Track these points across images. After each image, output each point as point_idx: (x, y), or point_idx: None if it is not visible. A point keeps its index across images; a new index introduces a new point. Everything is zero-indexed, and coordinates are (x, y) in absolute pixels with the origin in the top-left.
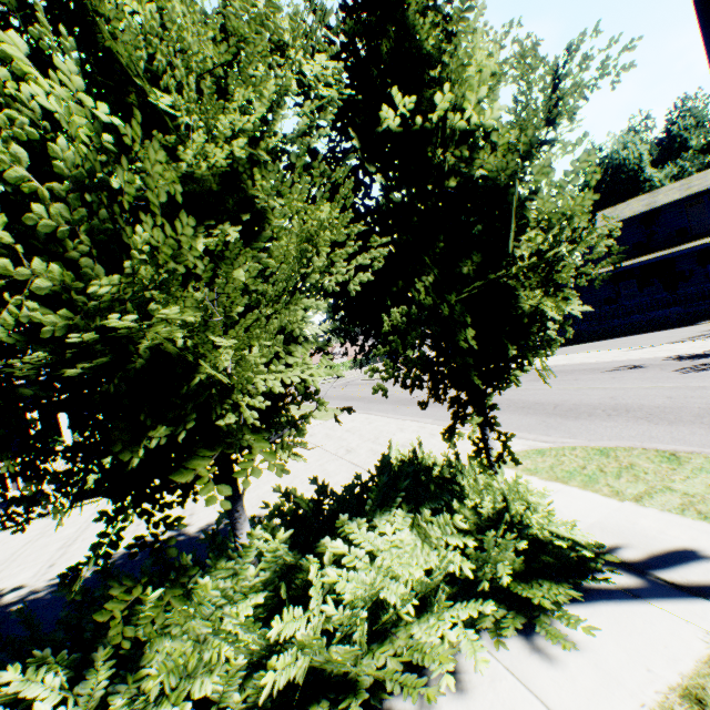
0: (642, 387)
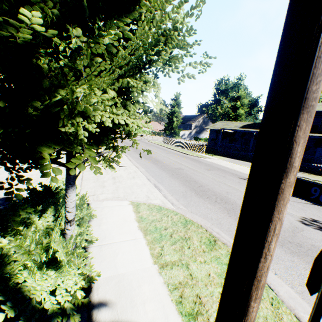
0: None
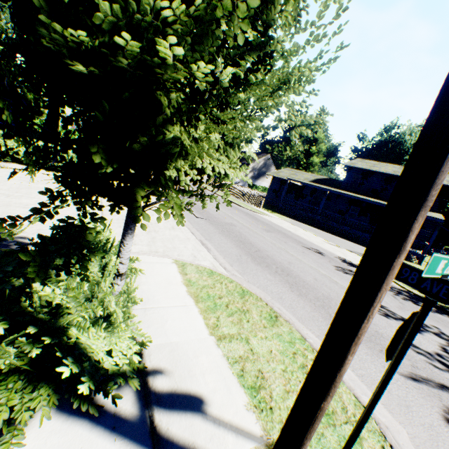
0: (310, 266)
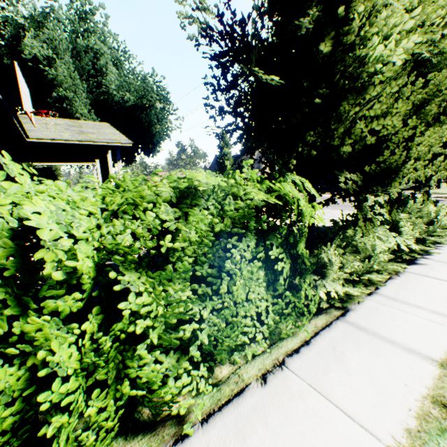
0: None
